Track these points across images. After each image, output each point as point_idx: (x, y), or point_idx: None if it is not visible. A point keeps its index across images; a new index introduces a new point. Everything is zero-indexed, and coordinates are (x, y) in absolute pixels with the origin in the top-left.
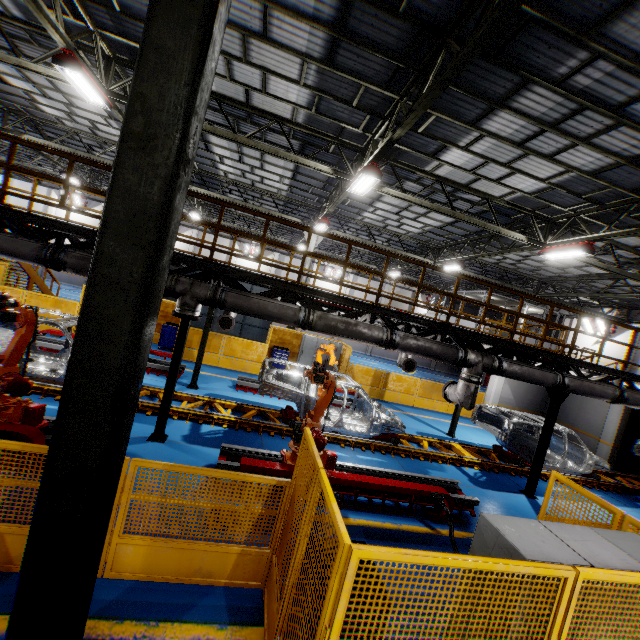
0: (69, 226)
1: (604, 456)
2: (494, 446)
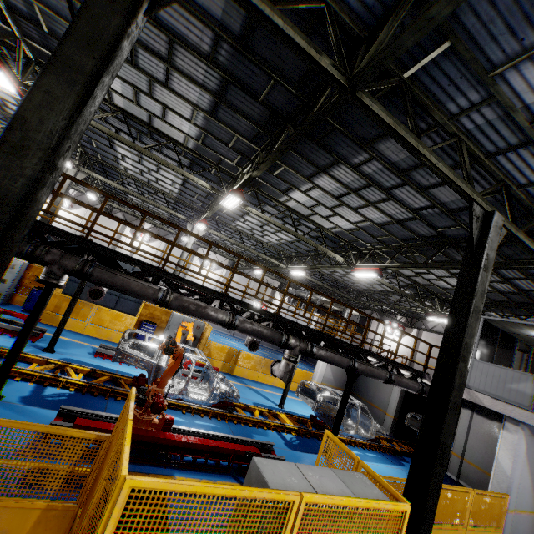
0: None
1: (388, 426)
2: (311, 416)
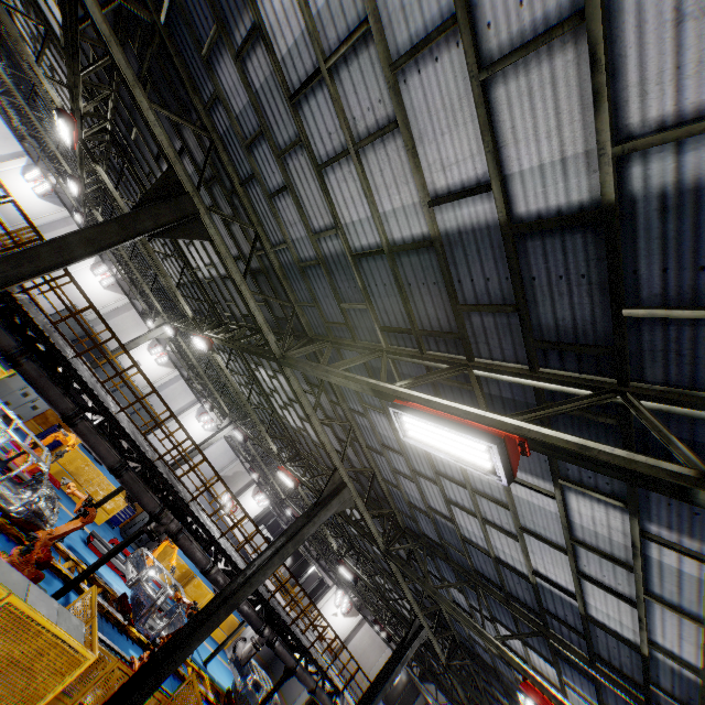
0: (136, 445)
1: None
2: (228, 688)
